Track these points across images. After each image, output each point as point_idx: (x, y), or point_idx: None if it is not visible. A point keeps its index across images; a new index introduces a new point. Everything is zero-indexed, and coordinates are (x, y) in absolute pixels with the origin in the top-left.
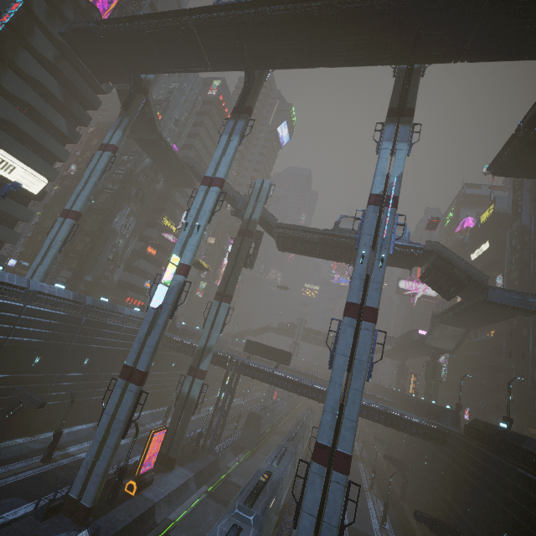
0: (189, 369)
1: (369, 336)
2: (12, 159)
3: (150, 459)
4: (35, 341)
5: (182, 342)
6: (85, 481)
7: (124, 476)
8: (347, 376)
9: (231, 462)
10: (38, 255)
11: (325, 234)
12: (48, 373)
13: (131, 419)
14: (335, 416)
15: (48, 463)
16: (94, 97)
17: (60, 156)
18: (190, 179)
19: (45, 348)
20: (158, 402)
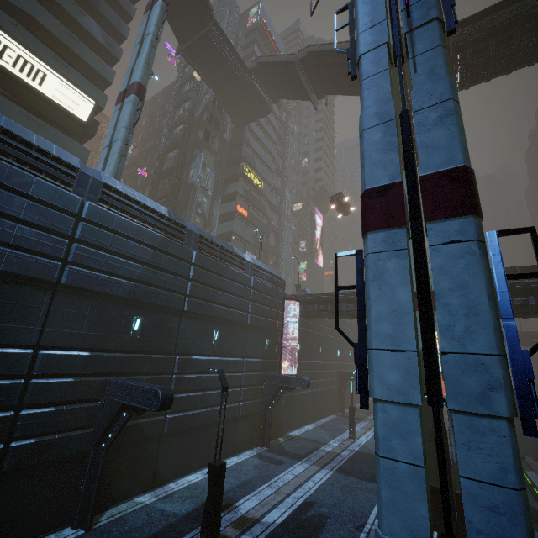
0: None
1: None
2: (37, 60)
3: None
4: (121, 282)
5: None
6: None
7: None
8: None
9: None
10: (98, 164)
11: None
12: (162, 355)
13: (516, 341)
14: None
15: None
16: (125, 1)
17: (103, 74)
18: (264, 99)
19: (144, 301)
20: (318, 409)
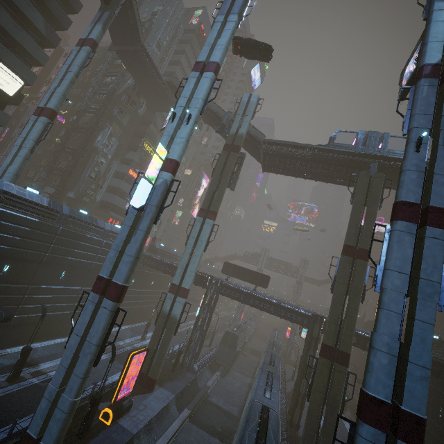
0: (171, 287)
1: (440, 247)
2: None
3: (128, 379)
4: (2, 247)
5: (161, 260)
6: (46, 416)
7: (97, 406)
8: (404, 302)
9: (209, 381)
10: (9, 155)
11: (318, 150)
12: (20, 284)
13: (104, 342)
14: (394, 359)
15: (14, 383)
16: None
17: (38, 57)
18: (172, 102)
19: (15, 256)
20: (137, 317)
